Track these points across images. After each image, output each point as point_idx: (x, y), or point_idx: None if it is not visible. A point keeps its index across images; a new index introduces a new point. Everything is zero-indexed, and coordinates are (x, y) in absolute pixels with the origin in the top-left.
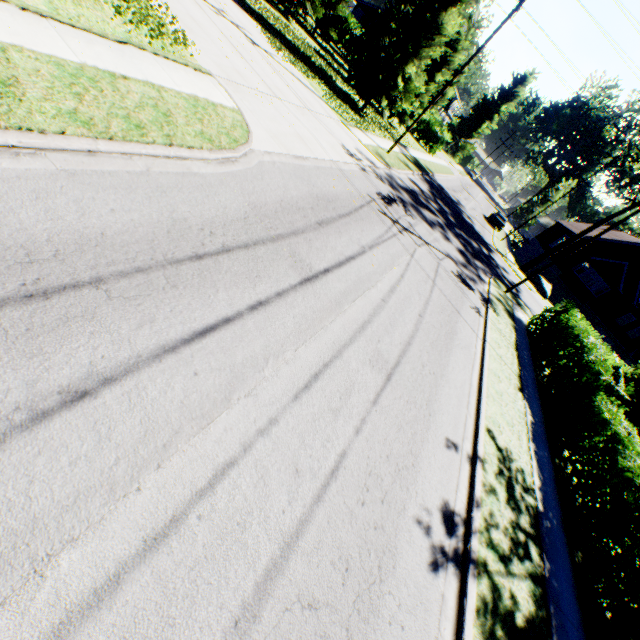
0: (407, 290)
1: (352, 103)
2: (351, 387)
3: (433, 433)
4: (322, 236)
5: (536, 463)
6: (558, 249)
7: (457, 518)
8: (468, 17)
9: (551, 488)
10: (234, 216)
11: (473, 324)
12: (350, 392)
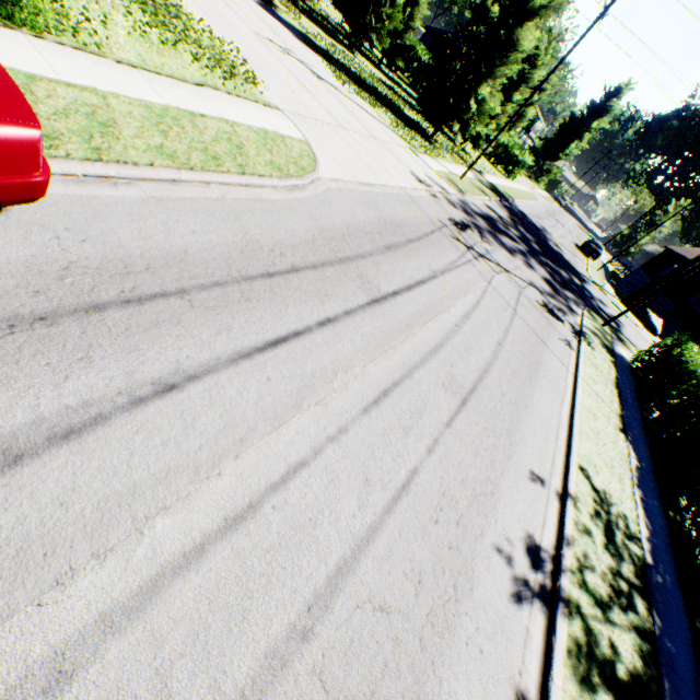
0: (484, 317)
1: (421, 130)
2: (422, 407)
3: (515, 463)
4: (390, 260)
5: (643, 511)
6: (668, 277)
7: (544, 554)
8: (548, 30)
9: (663, 541)
10: (302, 239)
11: (562, 357)
12: (421, 412)
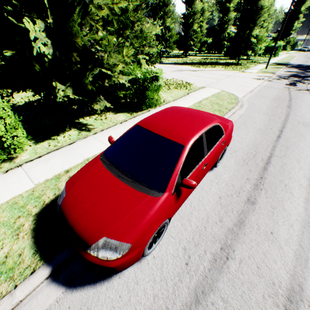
0: None
1: (232, 63)
2: None
3: None
4: (295, 111)
5: None
6: None
7: None
8: None
9: None
10: (266, 120)
11: None
12: None
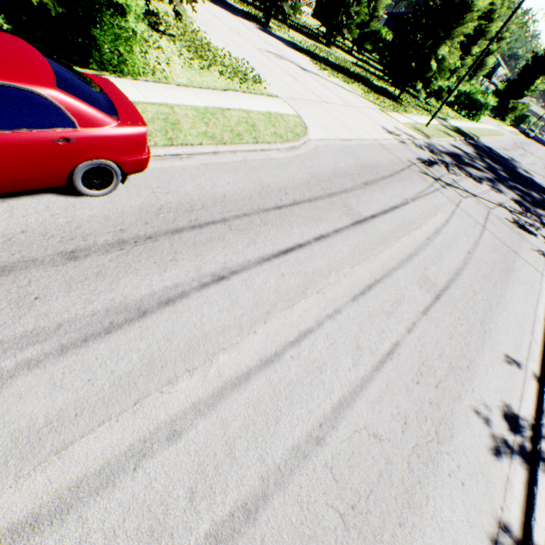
0: (453, 232)
1: (388, 94)
2: (400, 299)
3: (489, 347)
4: (368, 192)
5: None
6: None
7: (522, 422)
8: None
9: None
10: (299, 182)
11: (536, 264)
12: (400, 302)
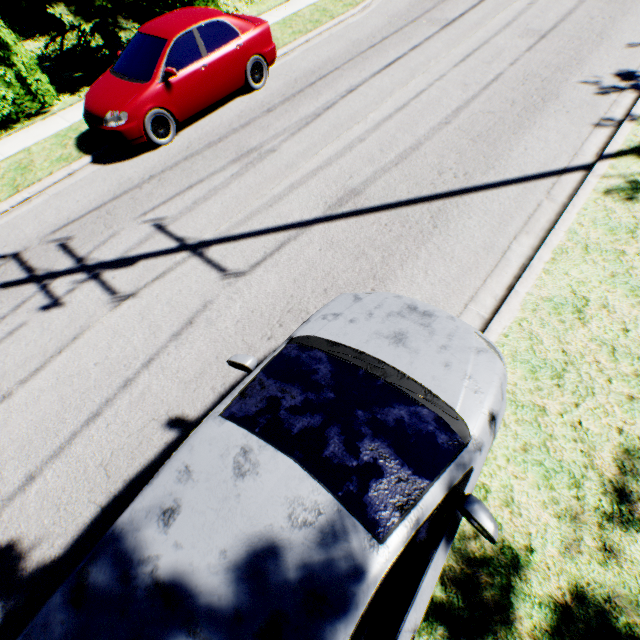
0: None
1: None
2: (500, 52)
3: (606, 47)
4: (451, 2)
5: None
6: None
7: (639, 74)
8: None
9: None
10: (382, 27)
11: None
12: (500, 54)
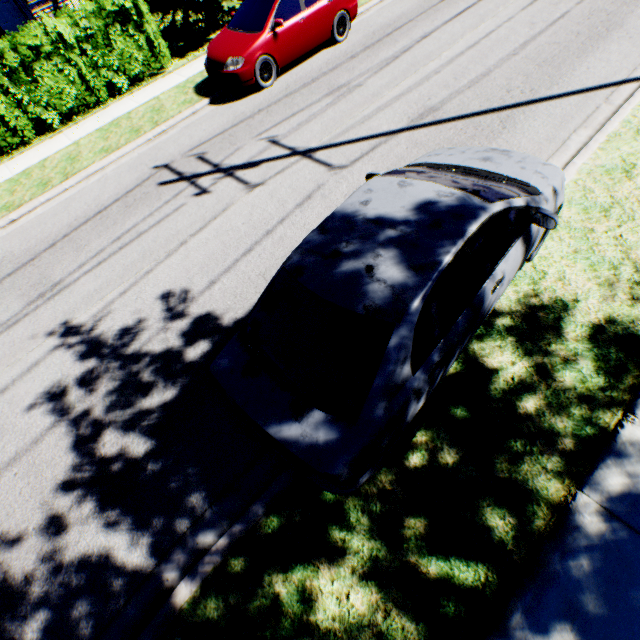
0: None
1: None
2: None
3: None
4: None
5: None
6: None
7: None
8: None
9: None
10: None
11: None
12: None
